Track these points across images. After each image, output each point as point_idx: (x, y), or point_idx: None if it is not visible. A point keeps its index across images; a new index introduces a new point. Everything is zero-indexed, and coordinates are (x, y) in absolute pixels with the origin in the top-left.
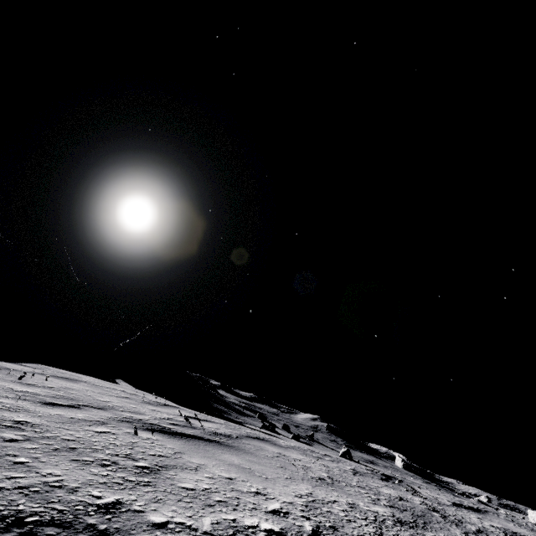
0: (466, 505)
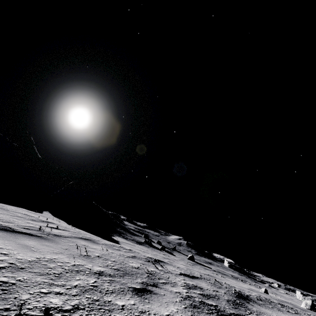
0: (191, 275)
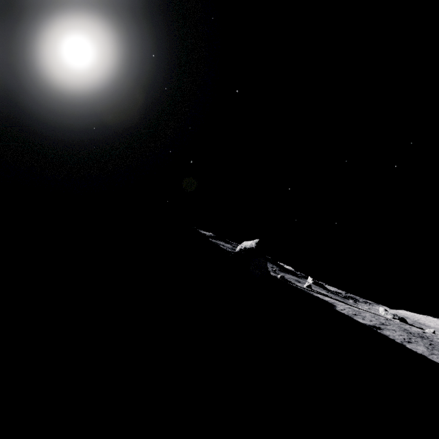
0: None
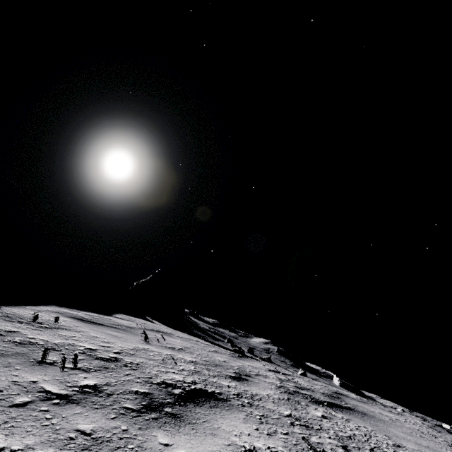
0: None
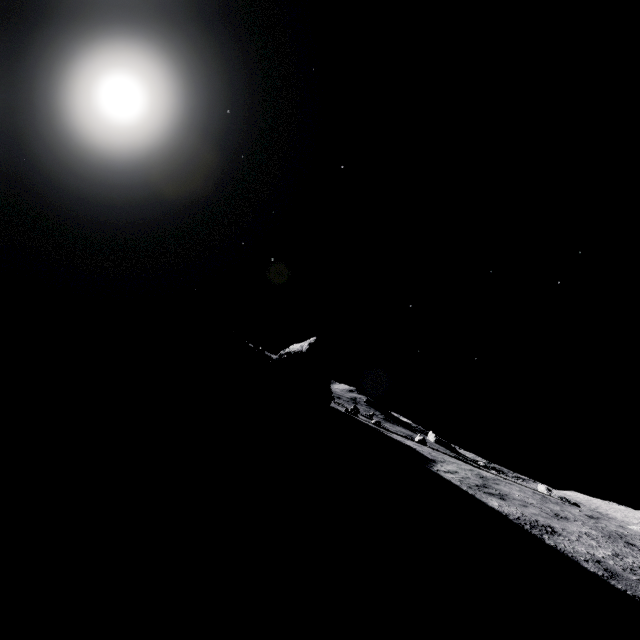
0: None
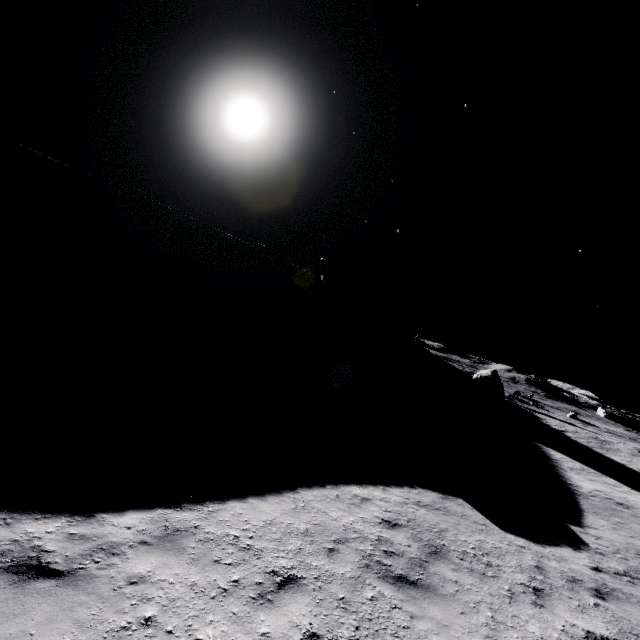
0: None
